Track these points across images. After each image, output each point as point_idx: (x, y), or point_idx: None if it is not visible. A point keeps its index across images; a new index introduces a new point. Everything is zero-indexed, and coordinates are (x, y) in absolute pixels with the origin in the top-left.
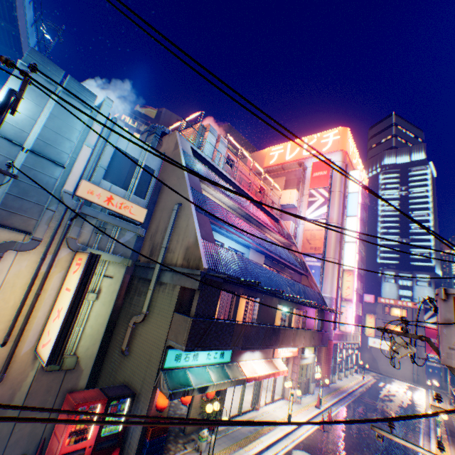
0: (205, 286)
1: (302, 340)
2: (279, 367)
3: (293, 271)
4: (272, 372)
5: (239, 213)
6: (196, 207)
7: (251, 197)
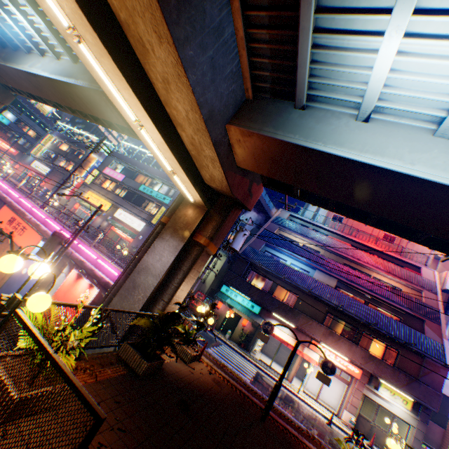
0: (238, 261)
1: (343, 348)
2: (309, 354)
3: (404, 313)
4: (291, 344)
5: (328, 250)
6: (259, 237)
7: (357, 241)
